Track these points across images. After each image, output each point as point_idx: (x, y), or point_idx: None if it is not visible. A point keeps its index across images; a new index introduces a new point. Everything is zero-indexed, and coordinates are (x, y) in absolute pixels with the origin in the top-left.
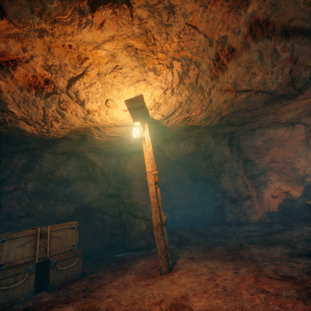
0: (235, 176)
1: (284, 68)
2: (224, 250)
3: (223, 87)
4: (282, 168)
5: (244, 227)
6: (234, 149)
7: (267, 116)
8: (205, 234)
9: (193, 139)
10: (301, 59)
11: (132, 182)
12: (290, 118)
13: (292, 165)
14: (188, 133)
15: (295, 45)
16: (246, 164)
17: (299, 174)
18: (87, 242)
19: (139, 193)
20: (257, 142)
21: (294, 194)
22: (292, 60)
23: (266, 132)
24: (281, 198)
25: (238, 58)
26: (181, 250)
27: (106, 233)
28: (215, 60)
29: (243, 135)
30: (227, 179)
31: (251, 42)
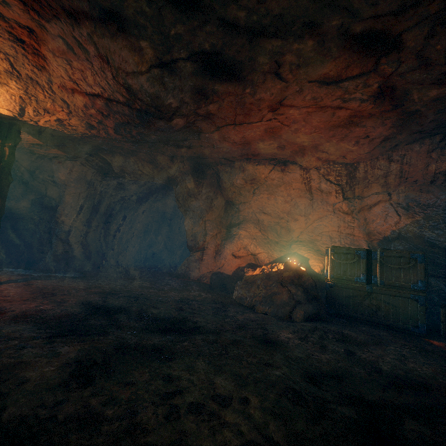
0: (198, 218)
1: (104, 70)
2: (72, 287)
3: (64, 84)
4: (276, 224)
5: (171, 280)
6: (208, 182)
7: (220, 142)
8: (129, 277)
9: (144, 156)
10: (113, 59)
11: (65, 196)
12: (274, 153)
13: (288, 224)
14: (125, 146)
15: (93, 37)
16: (231, 208)
17: (292, 237)
18: (3, 251)
19: (69, 211)
20: (235, 179)
21: (262, 259)
22: (103, 58)
23: (245, 168)
24: (247, 261)
25: (47, 44)
26: (55, 279)
27: (34, 248)
28: (17, 41)
29: (222, 166)
30: (189, 220)
31: (42, 20)
